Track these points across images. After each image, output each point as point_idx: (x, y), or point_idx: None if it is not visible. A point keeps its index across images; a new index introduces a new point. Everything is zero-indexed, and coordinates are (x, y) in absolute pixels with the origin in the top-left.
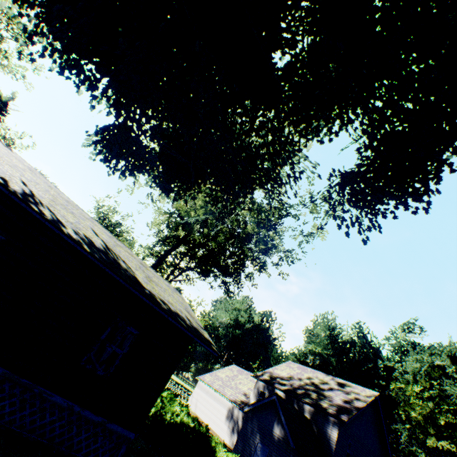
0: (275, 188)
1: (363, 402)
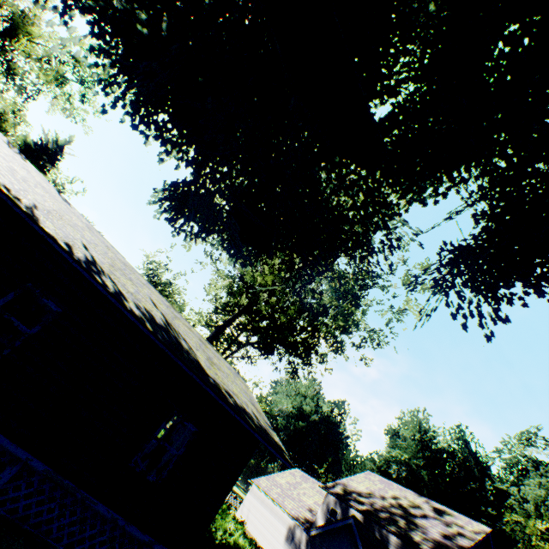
0: (365, 258)
1: (469, 540)
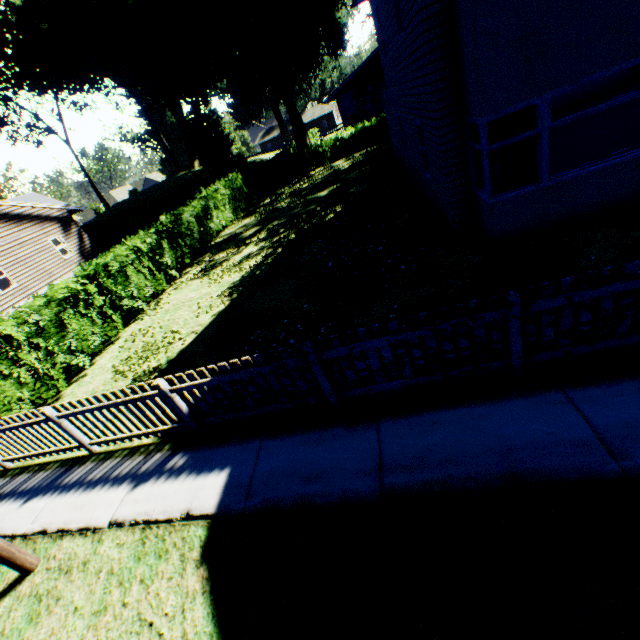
0: None
1: None
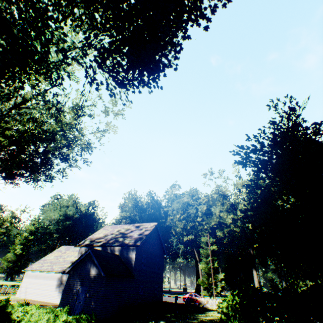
0: (49, 70)
1: (149, 230)
